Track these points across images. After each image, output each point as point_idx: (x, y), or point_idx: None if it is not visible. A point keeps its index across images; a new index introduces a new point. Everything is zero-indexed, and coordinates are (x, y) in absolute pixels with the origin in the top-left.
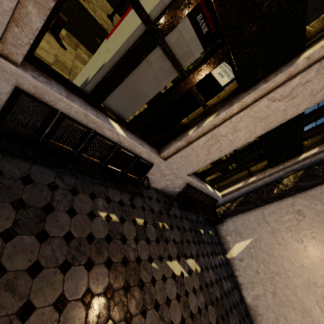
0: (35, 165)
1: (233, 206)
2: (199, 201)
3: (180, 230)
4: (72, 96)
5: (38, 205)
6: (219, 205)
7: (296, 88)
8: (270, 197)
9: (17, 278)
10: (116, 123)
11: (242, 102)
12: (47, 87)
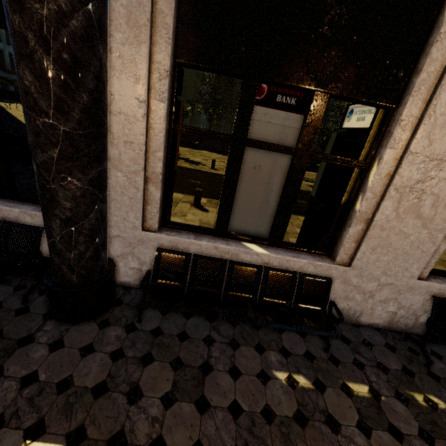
0: (190, 319)
1: None
2: None
3: None
4: (200, 236)
5: (195, 364)
6: None
7: None
8: None
9: None
10: (252, 244)
11: (404, 119)
12: (178, 237)
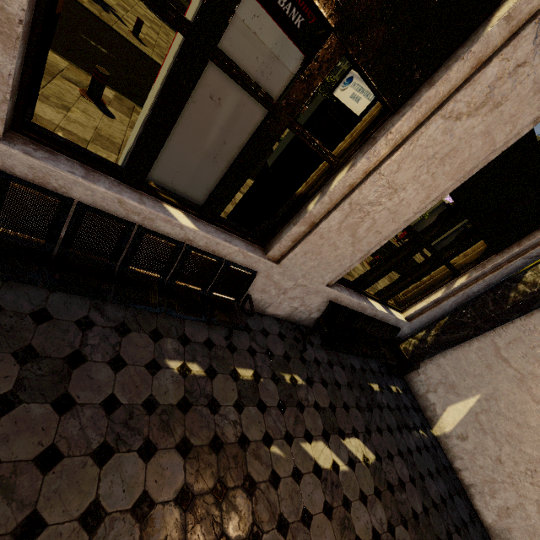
0: (56, 292)
1: (431, 336)
2: (361, 332)
3: (329, 386)
4: (95, 175)
5: (58, 355)
6: (406, 336)
7: (498, 85)
8: (502, 310)
9: (18, 474)
10: (178, 209)
11: (393, 132)
12: (49, 166)
